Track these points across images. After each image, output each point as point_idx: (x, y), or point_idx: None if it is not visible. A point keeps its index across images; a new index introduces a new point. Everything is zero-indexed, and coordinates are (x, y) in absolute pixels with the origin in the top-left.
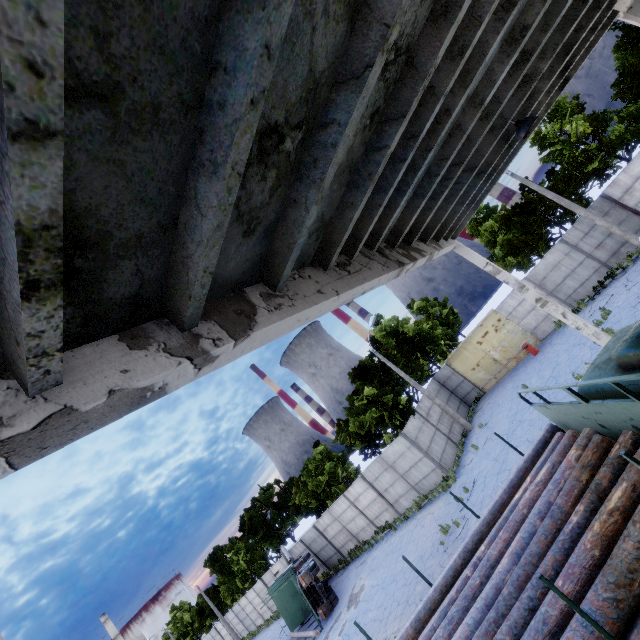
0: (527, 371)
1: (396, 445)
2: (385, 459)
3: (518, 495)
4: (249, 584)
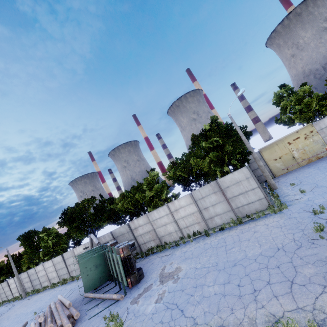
0: None
1: (237, 174)
2: (220, 183)
3: None
4: (49, 257)
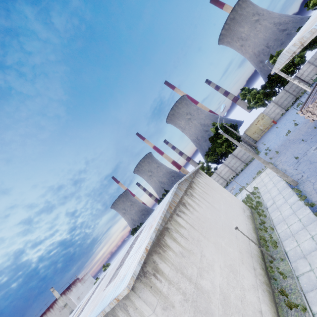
0: (274, 127)
1: (238, 148)
2: (234, 154)
3: (316, 86)
4: None
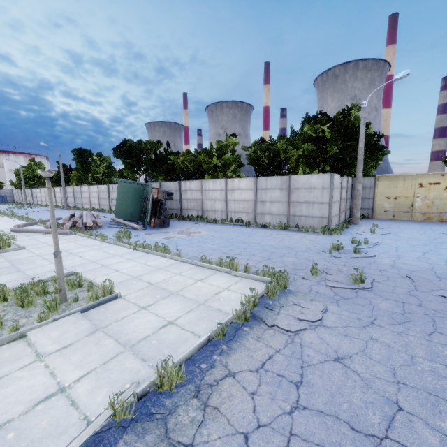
0: (446, 227)
1: (316, 178)
2: (292, 181)
3: None
4: (96, 184)
